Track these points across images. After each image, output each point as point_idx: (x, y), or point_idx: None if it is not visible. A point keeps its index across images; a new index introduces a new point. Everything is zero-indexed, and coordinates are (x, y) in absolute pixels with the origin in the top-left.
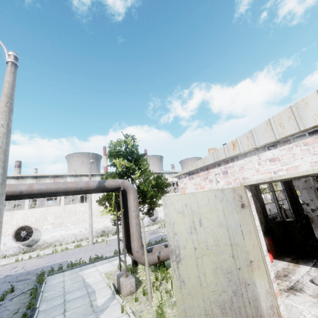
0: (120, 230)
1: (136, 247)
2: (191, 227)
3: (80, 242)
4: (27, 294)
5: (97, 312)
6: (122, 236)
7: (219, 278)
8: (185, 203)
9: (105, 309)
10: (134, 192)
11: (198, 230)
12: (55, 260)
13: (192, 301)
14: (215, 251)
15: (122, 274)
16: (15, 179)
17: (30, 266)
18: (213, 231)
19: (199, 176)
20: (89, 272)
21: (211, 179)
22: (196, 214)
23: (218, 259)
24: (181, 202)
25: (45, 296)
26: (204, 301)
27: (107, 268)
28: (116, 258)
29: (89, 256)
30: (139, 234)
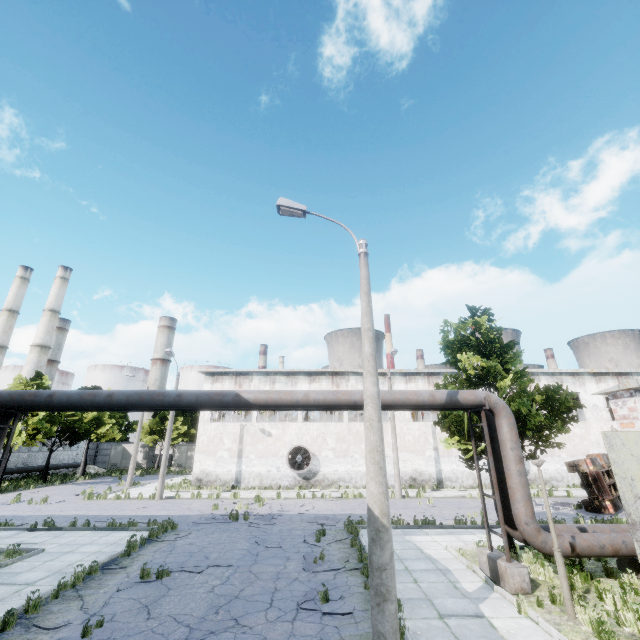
0: (445, 484)
1: (524, 514)
2: None
3: None
4: (345, 544)
5: (470, 599)
6: (494, 490)
7: None
8: None
9: (483, 599)
10: (509, 414)
11: None
12: (353, 509)
13: None
14: None
15: (498, 555)
16: (285, 375)
17: (321, 508)
18: None
19: None
20: (422, 540)
21: None
22: None
23: None
24: None
25: None
26: None
27: (452, 542)
28: (461, 531)
29: (407, 515)
30: (527, 493)
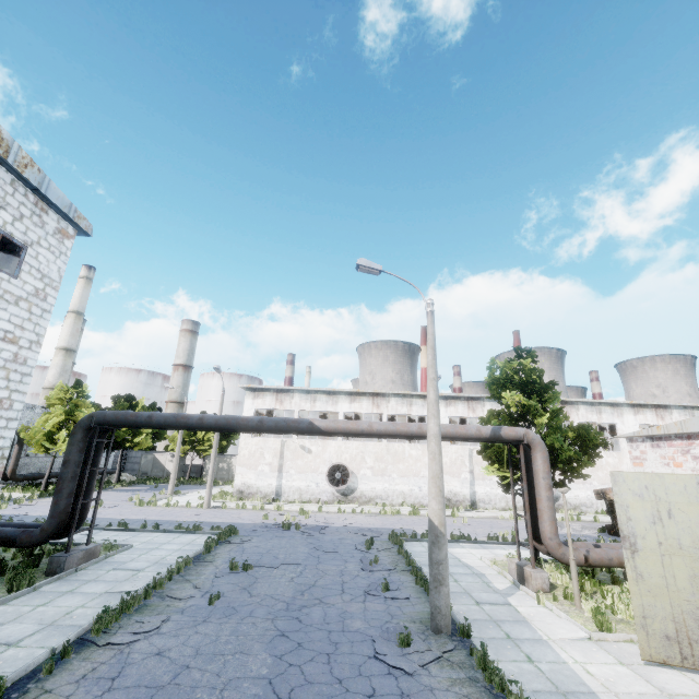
0: (478, 505)
1: (549, 531)
2: (654, 516)
3: (416, 508)
4: (392, 552)
5: (501, 594)
6: (526, 511)
7: (698, 589)
8: (644, 485)
9: (511, 595)
10: (543, 449)
11: (664, 522)
12: (393, 524)
13: (652, 600)
14: (693, 555)
15: (525, 564)
16: (326, 394)
17: (363, 522)
18: (692, 529)
19: (673, 446)
20: (459, 552)
21: (696, 454)
22: (663, 502)
23: (698, 565)
24: (639, 482)
25: (418, 560)
26: (672, 607)
27: (486, 554)
28: (493, 546)
29: None
30: (553, 515)
